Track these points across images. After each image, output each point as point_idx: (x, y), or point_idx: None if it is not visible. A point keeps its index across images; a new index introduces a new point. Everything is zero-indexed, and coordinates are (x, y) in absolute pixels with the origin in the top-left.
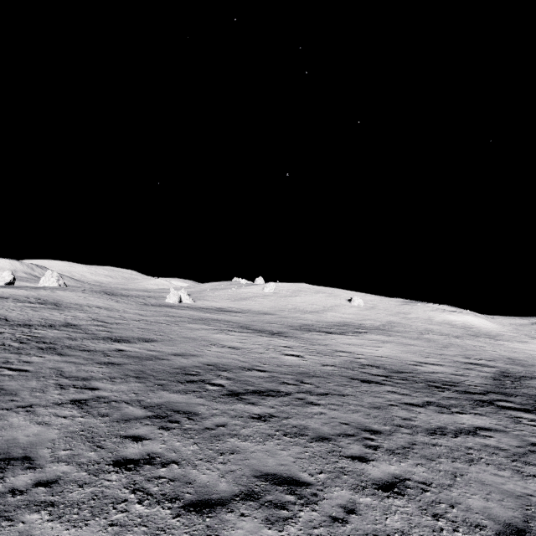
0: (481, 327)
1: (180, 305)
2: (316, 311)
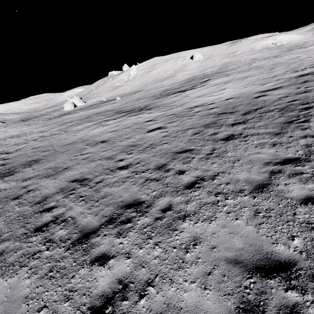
0: (290, 41)
1: (75, 109)
2: (170, 76)
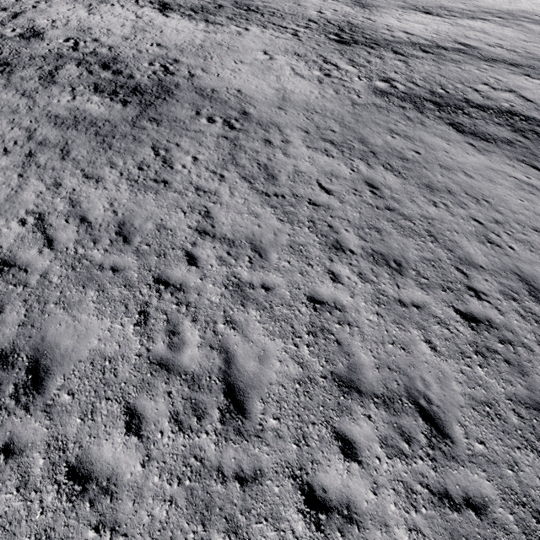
0: None
1: None
2: None
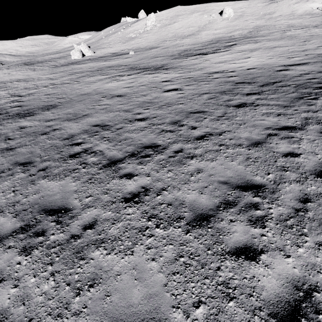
0: None
1: (83, 59)
2: (192, 33)
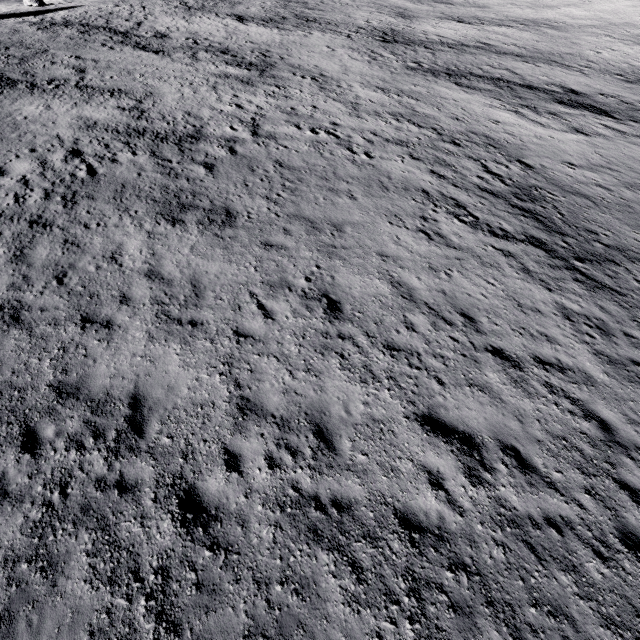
0: None
1: None
2: (555, 5)
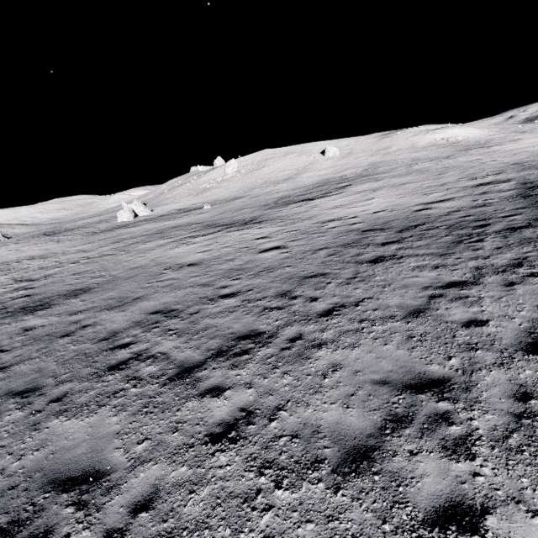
0: (468, 137)
1: (136, 220)
2: (289, 177)
